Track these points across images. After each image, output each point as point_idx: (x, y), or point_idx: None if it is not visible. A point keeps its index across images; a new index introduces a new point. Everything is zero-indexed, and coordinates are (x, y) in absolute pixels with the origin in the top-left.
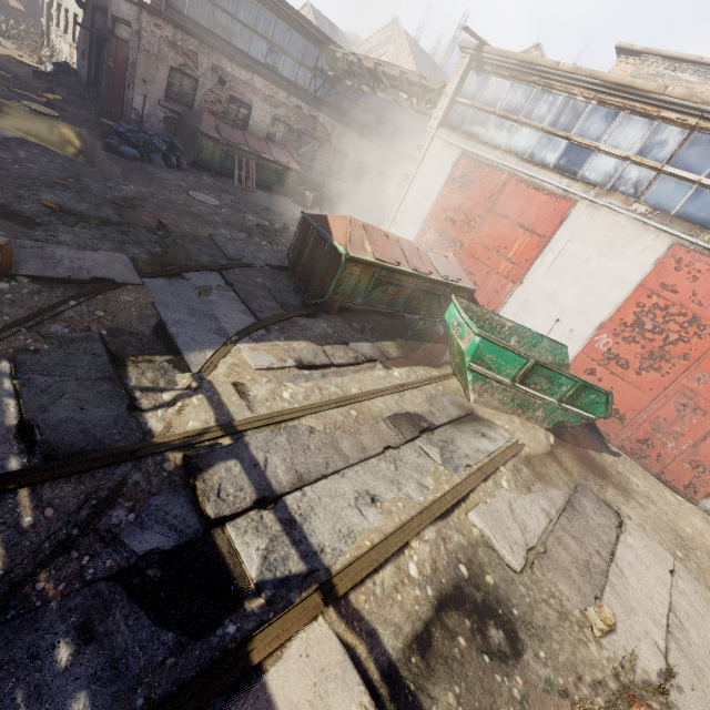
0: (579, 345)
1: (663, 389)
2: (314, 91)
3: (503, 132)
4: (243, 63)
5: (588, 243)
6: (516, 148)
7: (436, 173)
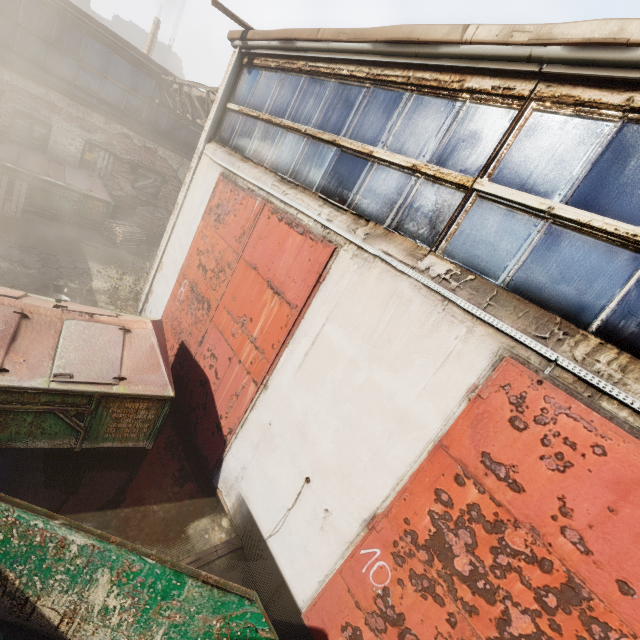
0: (337, 553)
1: None
2: (153, 123)
3: (267, 143)
4: (28, 73)
5: (354, 328)
6: (278, 163)
7: (199, 202)
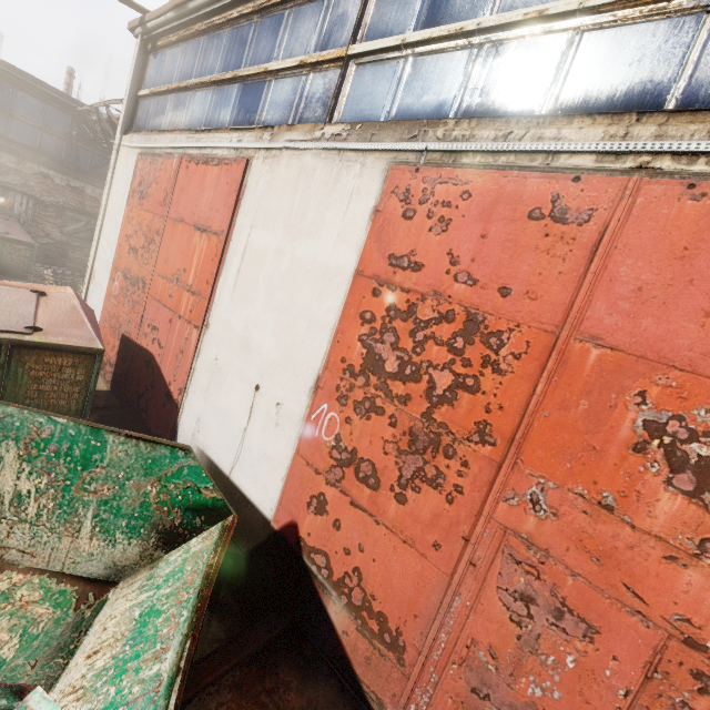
0: (293, 437)
1: (463, 544)
2: (75, 161)
3: (179, 109)
4: None
5: (274, 221)
6: (192, 122)
7: (122, 192)
